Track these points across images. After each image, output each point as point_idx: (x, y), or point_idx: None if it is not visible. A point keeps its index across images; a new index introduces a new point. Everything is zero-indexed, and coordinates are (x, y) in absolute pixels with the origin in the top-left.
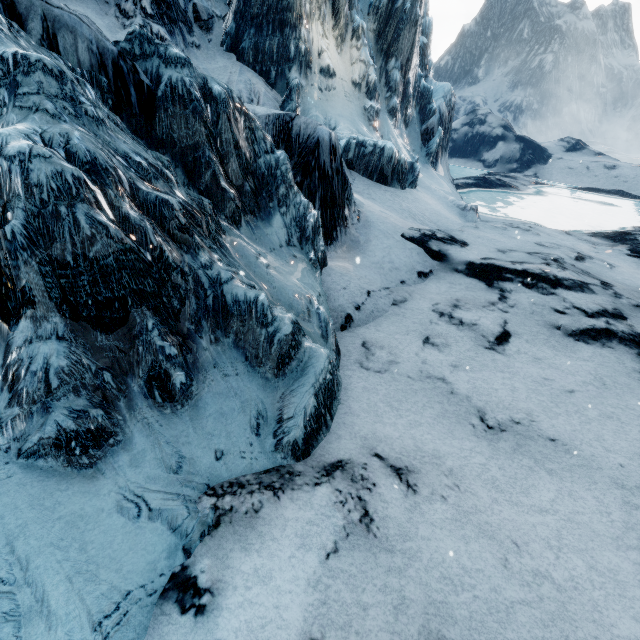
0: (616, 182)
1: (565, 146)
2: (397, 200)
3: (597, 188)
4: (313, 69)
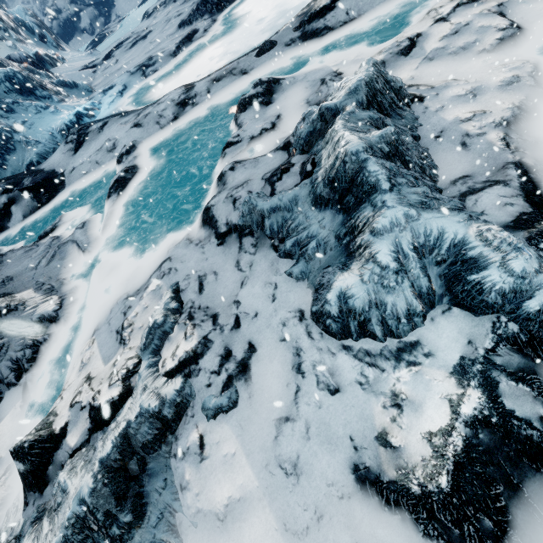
0: None
1: None
2: (66, 67)
3: None
4: None
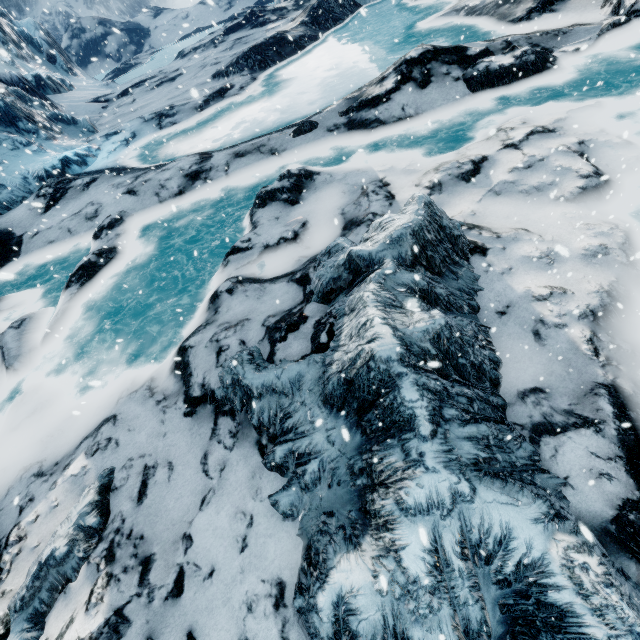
0: (195, 24)
1: (151, 15)
2: (72, 96)
3: (186, 35)
4: None
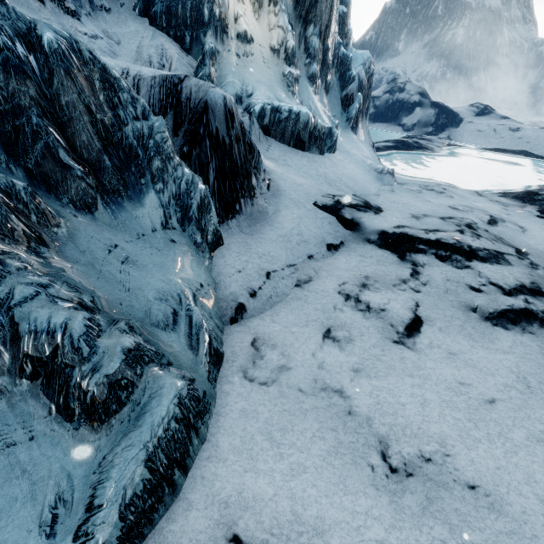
0: (520, 143)
1: (475, 111)
2: (314, 166)
3: (503, 149)
4: (230, 34)
